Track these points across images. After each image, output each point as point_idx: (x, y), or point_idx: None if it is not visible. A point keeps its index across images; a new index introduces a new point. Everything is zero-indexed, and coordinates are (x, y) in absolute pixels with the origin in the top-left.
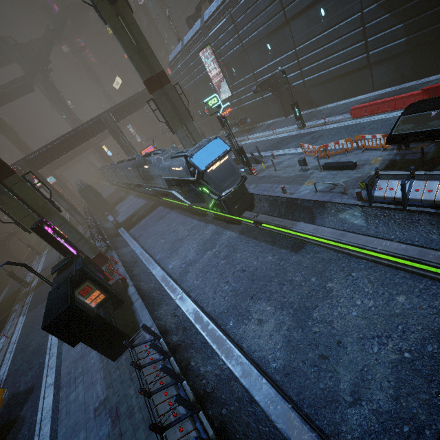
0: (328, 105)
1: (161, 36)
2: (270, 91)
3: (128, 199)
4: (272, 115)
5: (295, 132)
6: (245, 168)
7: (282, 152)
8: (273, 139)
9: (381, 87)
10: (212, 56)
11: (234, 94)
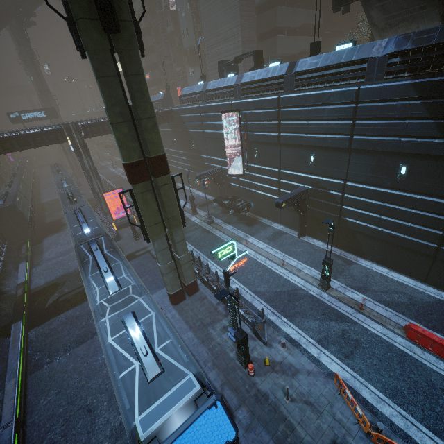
0: (358, 258)
1: (183, 50)
2: (294, 207)
3: (67, 233)
4: (282, 220)
5: (315, 290)
6: (238, 354)
7: (297, 338)
8: (283, 281)
9: (436, 285)
10: (237, 122)
11: (245, 173)
